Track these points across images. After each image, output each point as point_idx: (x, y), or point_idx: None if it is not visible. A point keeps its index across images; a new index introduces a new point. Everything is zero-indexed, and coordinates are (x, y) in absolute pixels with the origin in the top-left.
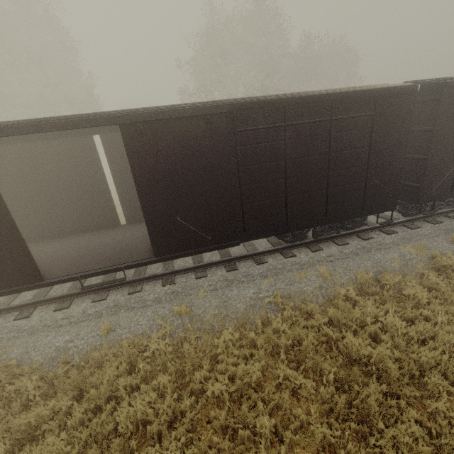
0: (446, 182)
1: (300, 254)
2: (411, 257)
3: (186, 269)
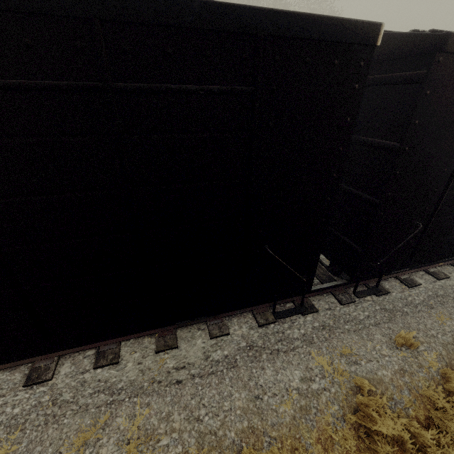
0: (405, 245)
1: (130, 356)
2: (320, 387)
3: None
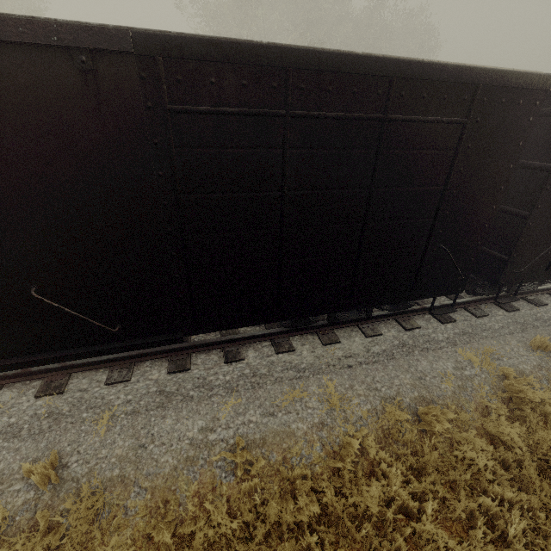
0: (544, 257)
1: (302, 347)
2: (472, 374)
3: (96, 362)
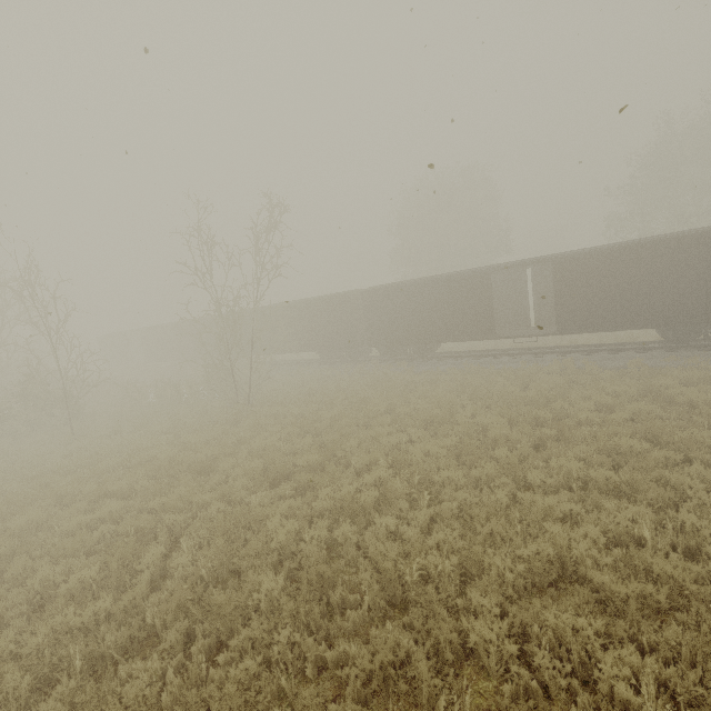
0: None
1: (684, 352)
2: None
3: (576, 352)
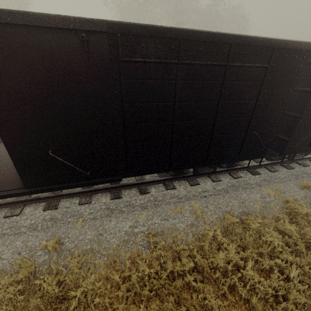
0: (308, 139)
1: (180, 186)
2: (270, 200)
3: (72, 194)
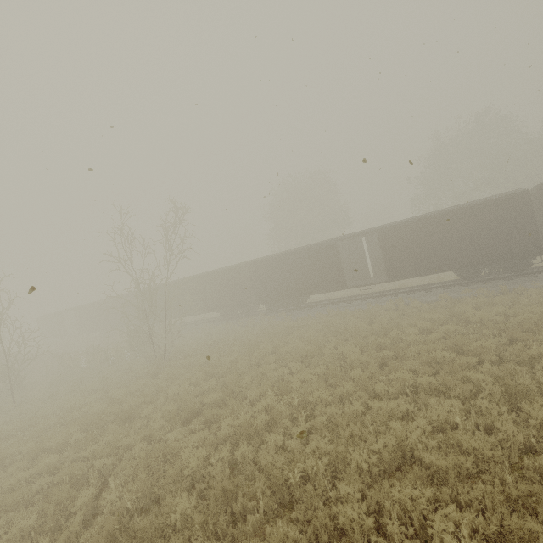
0: None
1: (474, 285)
2: None
3: (403, 292)
